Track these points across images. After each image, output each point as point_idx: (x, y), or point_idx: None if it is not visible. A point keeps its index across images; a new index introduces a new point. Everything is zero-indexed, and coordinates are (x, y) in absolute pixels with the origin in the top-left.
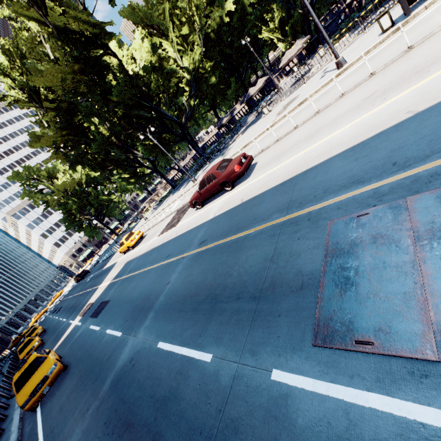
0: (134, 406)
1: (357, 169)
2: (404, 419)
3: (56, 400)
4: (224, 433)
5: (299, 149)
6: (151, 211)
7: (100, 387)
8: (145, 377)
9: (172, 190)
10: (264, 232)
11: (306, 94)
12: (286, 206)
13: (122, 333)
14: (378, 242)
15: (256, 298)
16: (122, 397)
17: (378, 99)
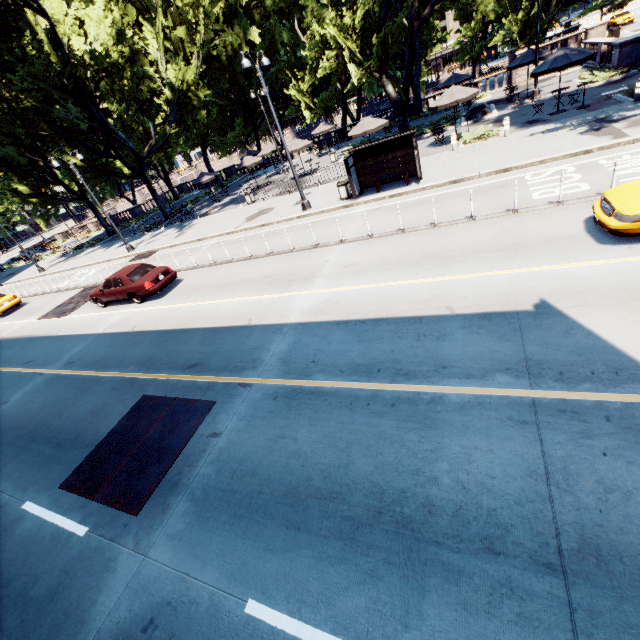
0: None
1: (194, 355)
2: (60, 526)
3: None
4: None
5: (206, 296)
6: (58, 259)
7: None
8: None
9: (106, 236)
10: (113, 382)
11: (274, 216)
12: (145, 362)
13: None
14: (141, 425)
15: (59, 446)
16: None
17: (264, 287)
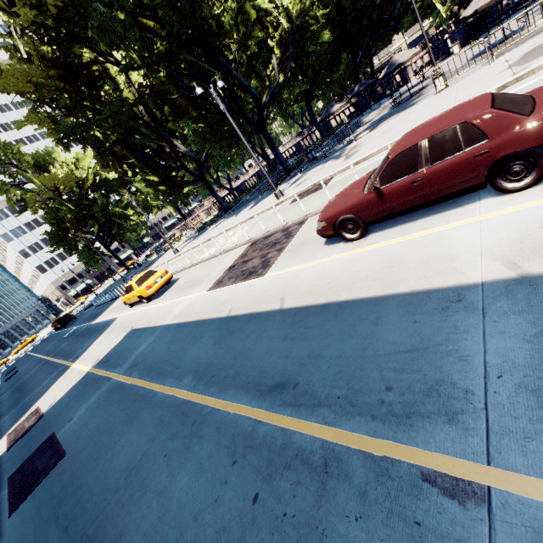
0: None
1: None
2: None
3: None
4: None
5: None
6: (186, 241)
7: None
8: None
9: (222, 214)
10: None
11: None
12: None
13: None
14: None
15: None
16: None
17: None
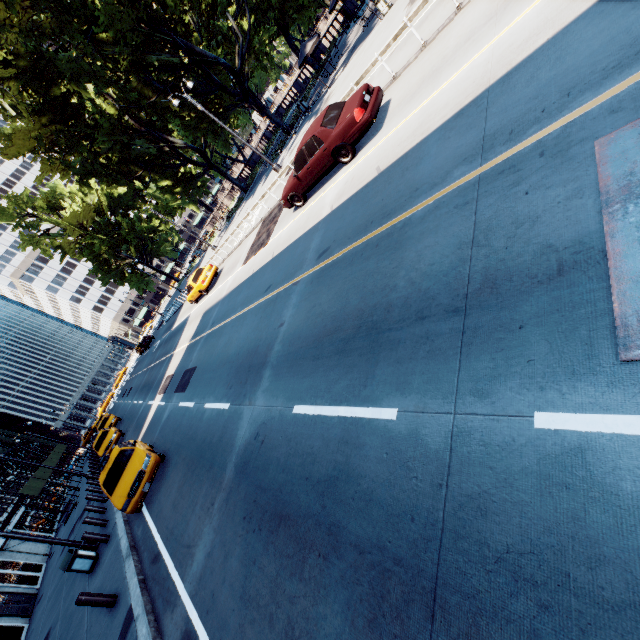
0: (282, 494)
1: None
2: None
3: (164, 496)
4: (460, 517)
5: (478, 44)
6: (220, 236)
7: (220, 475)
8: (287, 455)
9: (243, 196)
10: (444, 204)
11: None
12: (480, 148)
13: (230, 405)
14: None
15: (460, 311)
16: (258, 485)
17: None
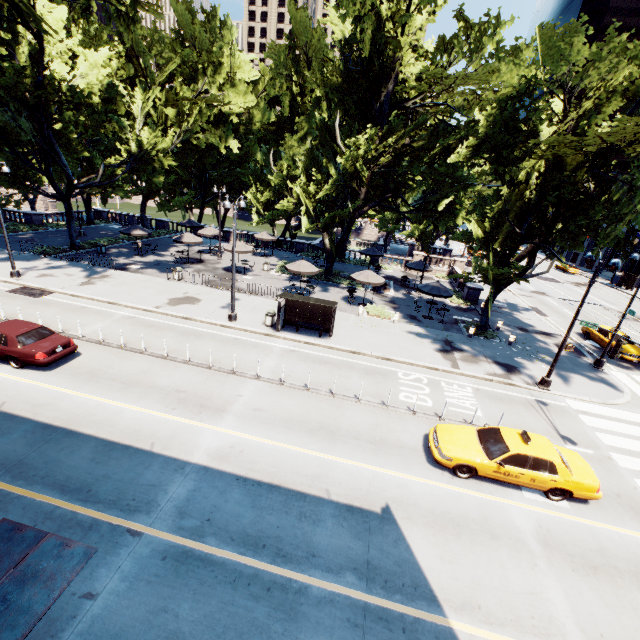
0: None
1: (79, 473)
2: None
3: None
4: None
5: (106, 391)
6: None
7: None
8: None
9: None
10: None
11: (199, 312)
12: (12, 465)
13: None
14: None
15: None
16: None
17: (175, 404)
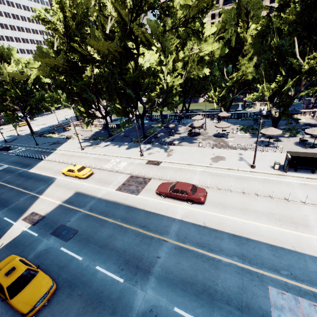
0: None
1: (276, 263)
2: None
3: (60, 314)
4: None
5: (238, 215)
6: (85, 142)
7: None
8: None
9: (107, 135)
10: (232, 266)
11: (232, 165)
12: (241, 256)
13: (124, 280)
14: (291, 312)
15: (240, 310)
16: None
17: (278, 221)
